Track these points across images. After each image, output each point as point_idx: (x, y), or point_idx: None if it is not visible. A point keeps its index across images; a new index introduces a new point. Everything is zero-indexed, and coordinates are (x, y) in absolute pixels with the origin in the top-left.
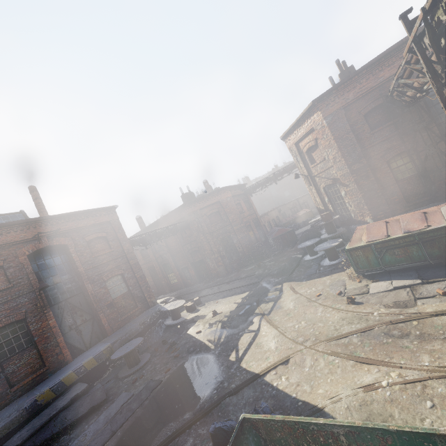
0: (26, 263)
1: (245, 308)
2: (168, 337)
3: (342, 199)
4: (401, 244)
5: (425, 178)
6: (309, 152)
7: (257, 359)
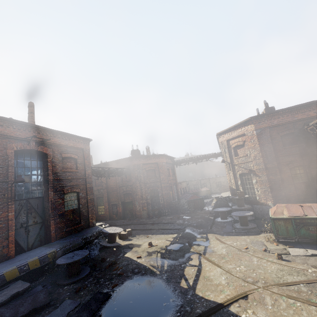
0: (10, 156)
1: (180, 246)
2: (104, 256)
3: (252, 185)
4: (316, 223)
5: (312, 186)
6: (235, 148)
7: (211, 290)
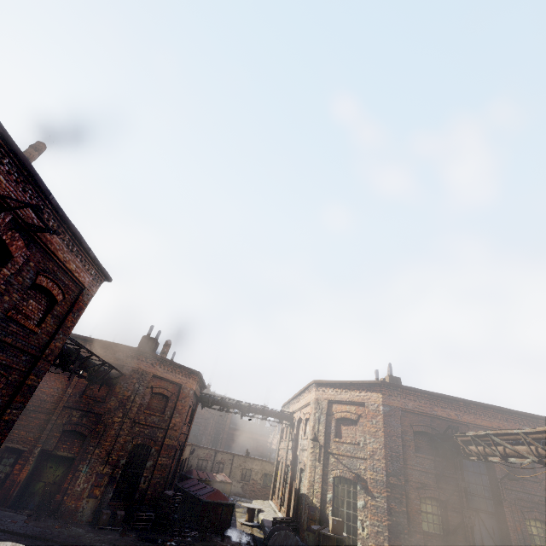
0: None
1: None
2: None
3: (353, 510)
4: None
5: None
6: (340, 421)
7: None
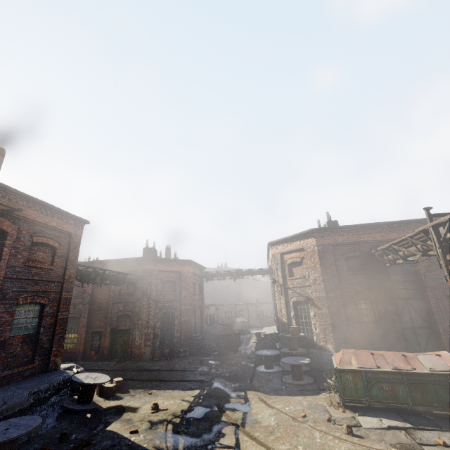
0: None
1: (204, 410)
2: (67, 430)
3: (309, 319)
4: (390, 379)
5: (379, 327)
6: (291, 265)
7: None
